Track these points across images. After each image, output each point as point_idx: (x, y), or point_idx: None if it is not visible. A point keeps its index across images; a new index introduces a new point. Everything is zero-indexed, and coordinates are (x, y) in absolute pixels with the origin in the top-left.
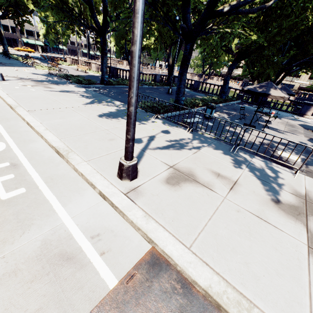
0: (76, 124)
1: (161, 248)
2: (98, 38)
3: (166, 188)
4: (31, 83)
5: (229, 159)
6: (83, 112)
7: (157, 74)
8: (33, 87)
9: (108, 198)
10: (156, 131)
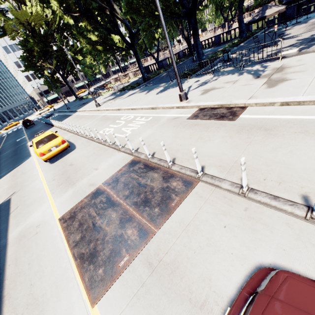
0: (151, 100)
1: (202, 105)
2: (122, 52)
3: (201, 96)
4: (112, 101)
5: (236, 74)
6: (149, 96)
7: (179, 52)
8: (115, 101)
9: (180, 106)
10: (191, 84)
